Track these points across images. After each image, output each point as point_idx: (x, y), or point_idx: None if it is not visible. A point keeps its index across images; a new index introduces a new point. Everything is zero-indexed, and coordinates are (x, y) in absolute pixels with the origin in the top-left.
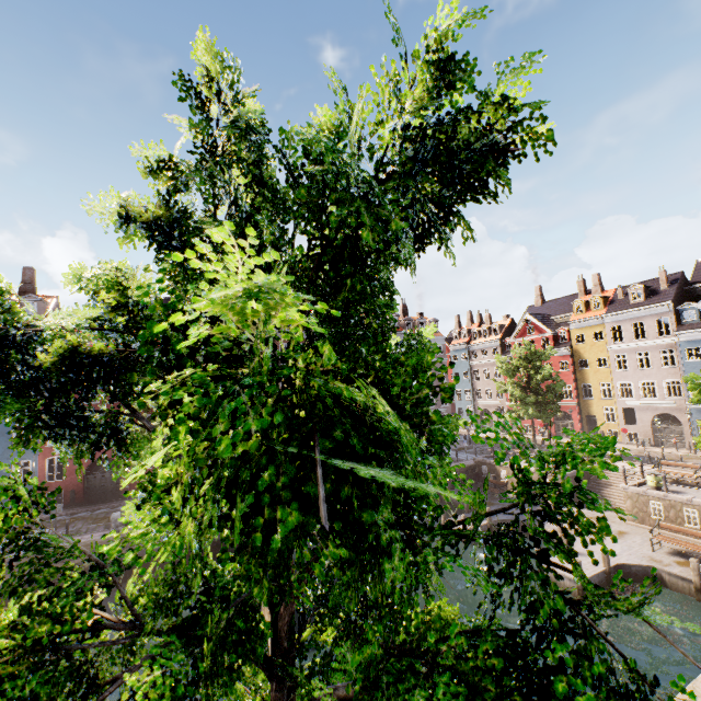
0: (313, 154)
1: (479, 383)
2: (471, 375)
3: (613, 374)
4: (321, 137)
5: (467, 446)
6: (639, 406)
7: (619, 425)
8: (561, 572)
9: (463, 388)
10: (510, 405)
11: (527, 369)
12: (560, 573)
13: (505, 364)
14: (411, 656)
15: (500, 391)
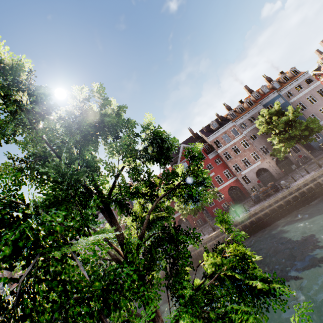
0: None
1: None
2: None
3: None
4: None
5: None
6: None
7: None
8: None
9: None
10: None
11: None
12: None
13: None
14: None
15: None
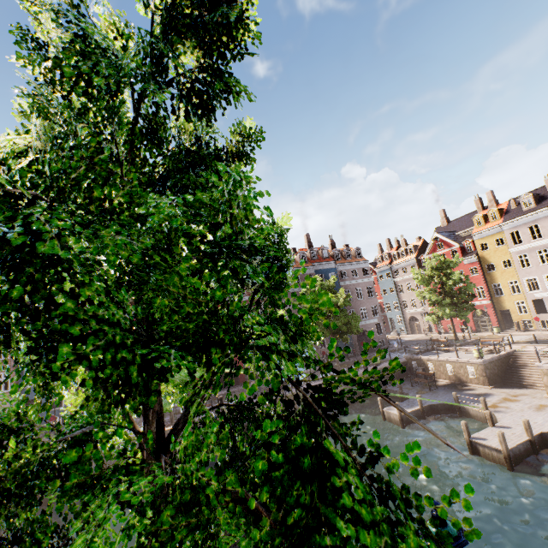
0: (34, 12)
1: (403, 296)
2: (396, 289)
3: (518, 272)
4: (53, 5)
5: (399, 347)
6: (546, 297)
7: (531, 315)
8: (487, 444)
9: (391, 301)
10: (430, 309)
11: (439, 277)
12: (486, 445)
13: (420, 275)
14: (161, 460)
15: (419, 298)
